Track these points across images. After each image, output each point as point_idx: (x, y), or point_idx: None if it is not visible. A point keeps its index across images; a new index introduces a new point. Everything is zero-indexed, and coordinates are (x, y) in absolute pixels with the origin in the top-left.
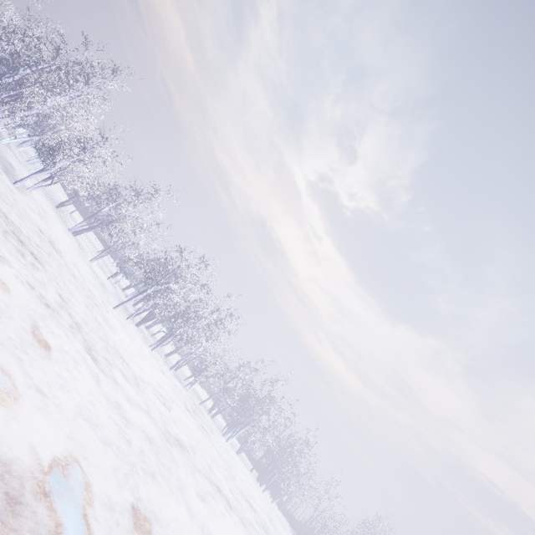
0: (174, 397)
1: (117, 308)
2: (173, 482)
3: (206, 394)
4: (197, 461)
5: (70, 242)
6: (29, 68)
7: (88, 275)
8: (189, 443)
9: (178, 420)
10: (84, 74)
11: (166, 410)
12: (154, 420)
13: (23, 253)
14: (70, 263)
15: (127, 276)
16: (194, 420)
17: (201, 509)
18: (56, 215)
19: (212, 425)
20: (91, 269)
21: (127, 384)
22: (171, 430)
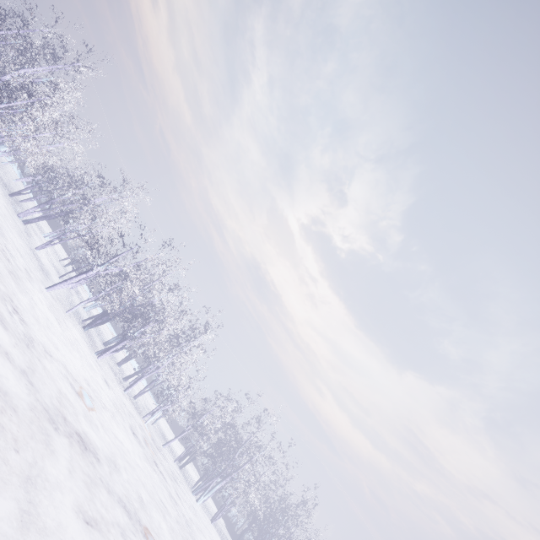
0: (112, 410)
1: (51, 289)
2: (13, 462)
3: (182, 449)
4: (115, 482)
5: (11, 218)
6: None
7: (19, 246)
8: (110, 457)
9: (103, 427)
10: (54, 53)
11: (81, 404)
12: (36, 388)
13: None
14: None
15: None
16: (142, 449)
17: (73, 533)
18: (4, 196)
19: (178, 475)
20: (32, 252)
21: (0, 327)
22: (75, 423)
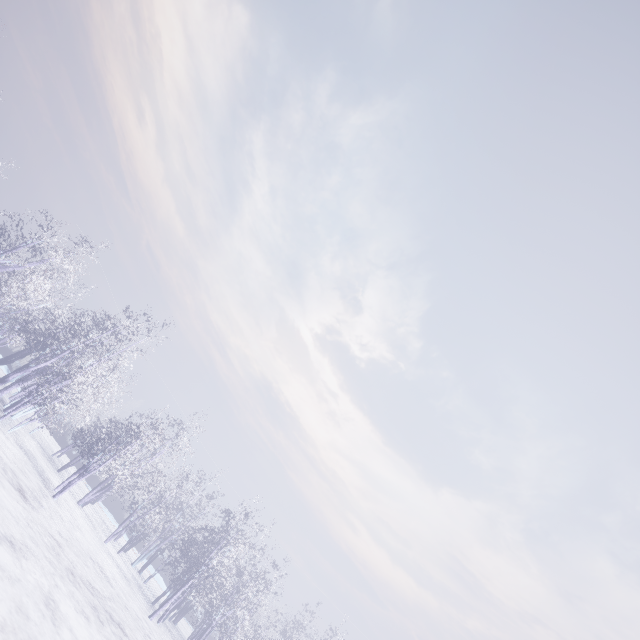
0: None
1: (154, 617)
2: None
3: None
4: None
5: (88, 528)
6: (69, 350)
7: (119, 579)
8: None
9: None
10: (119, 335)
11: None
12: None
13: (120, 637)
14: (113, 582)
15: (144, 543)
16: None
17: None
18: None
19: None
20: (111, 558)
21: None
22: None
